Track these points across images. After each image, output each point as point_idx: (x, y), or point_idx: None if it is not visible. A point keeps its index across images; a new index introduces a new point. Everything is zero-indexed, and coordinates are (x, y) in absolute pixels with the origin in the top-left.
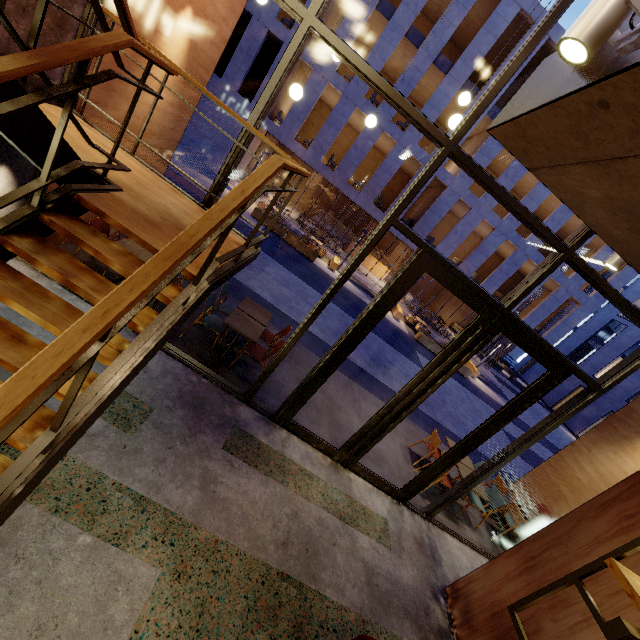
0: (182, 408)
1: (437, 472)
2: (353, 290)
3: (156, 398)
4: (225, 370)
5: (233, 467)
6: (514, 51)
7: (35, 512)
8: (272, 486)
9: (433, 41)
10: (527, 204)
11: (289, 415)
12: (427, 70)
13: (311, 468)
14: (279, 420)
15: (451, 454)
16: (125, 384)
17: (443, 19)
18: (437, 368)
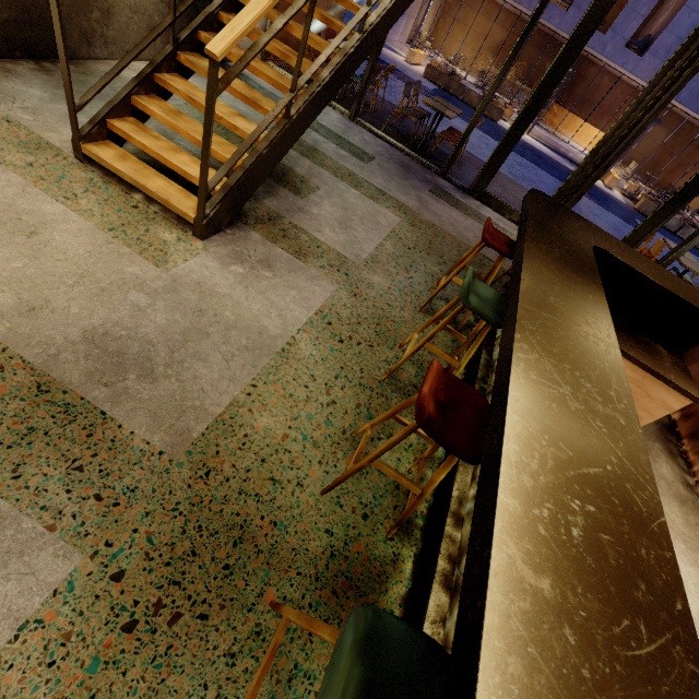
0: (394, 164)
1: (646, 232)
2: (548, 153)
3: (375, 154)
4: (422, 157)
5: (438, 202)
6: None
7: (326, 173)
8: (471, 221)
9: None
10: None
11: (483, 185)
12: None
13: (504, 227)
14: (473, 192)
15: (667, 205)
16: (388, 25)
17: None
18: (660, 81)
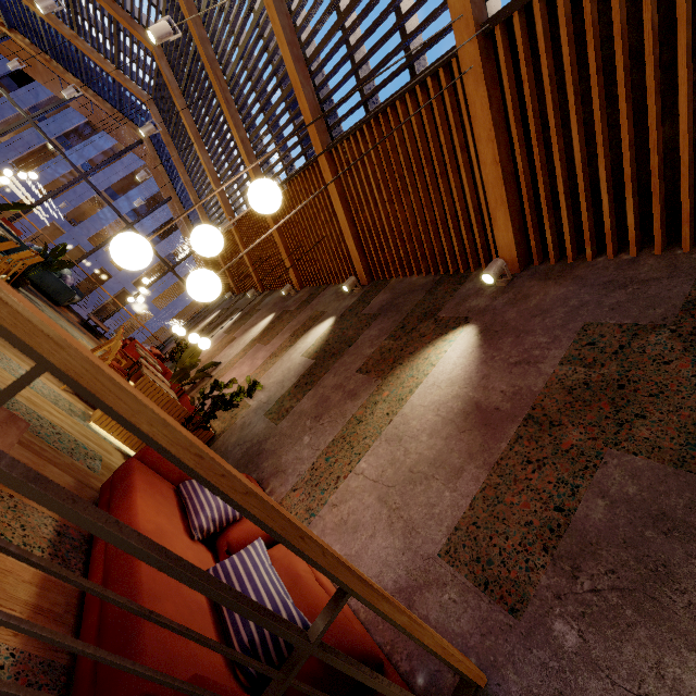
0: None
1: None
2: None
3: None
4: None
5: None
6: (164, 206)
7: None
8: None
9: (103, 178)
10: (178, 303)
11: None
12: (104, 194)
13: None
14: None
15: None
16: None
17: (112, 168)
18: None
